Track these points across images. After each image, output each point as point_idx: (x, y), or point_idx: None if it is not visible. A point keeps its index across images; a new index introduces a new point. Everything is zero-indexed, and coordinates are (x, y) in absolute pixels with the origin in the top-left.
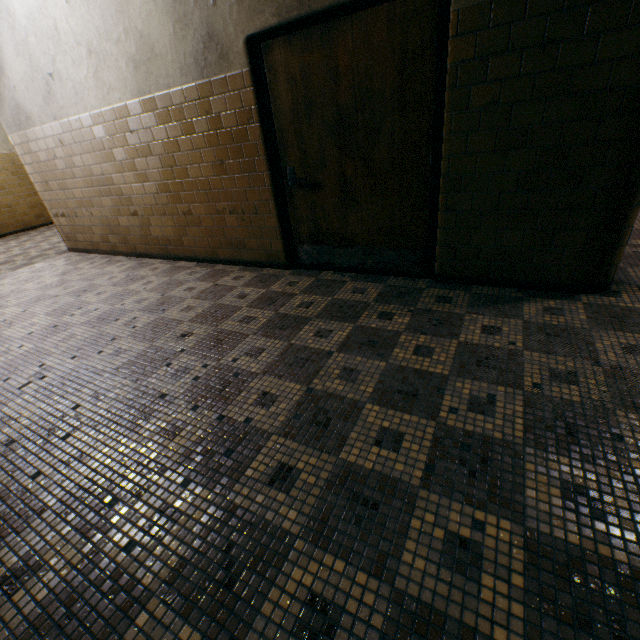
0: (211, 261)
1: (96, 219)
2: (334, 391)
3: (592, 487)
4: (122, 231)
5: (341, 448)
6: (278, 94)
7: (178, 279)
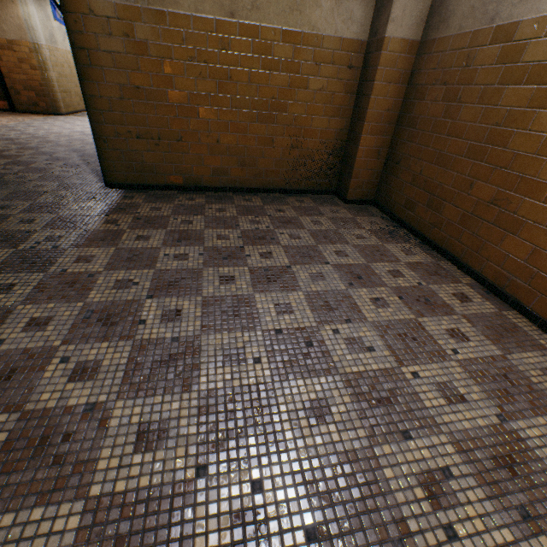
0: None
1: None
2: (23, 157)
3: None
4: None
5: None
6: None
7: None
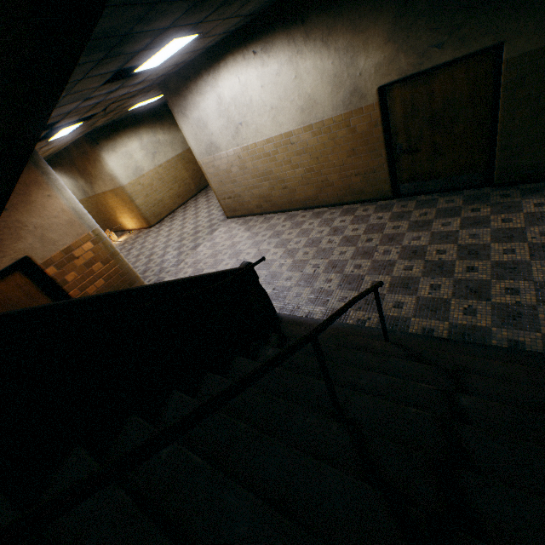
0: (337, 205)
1: (254, 196)
2: (471, 243)
3: None
4: (273, 199)
5: (489, 258)
6: (394, 110)
7: (327, 218)
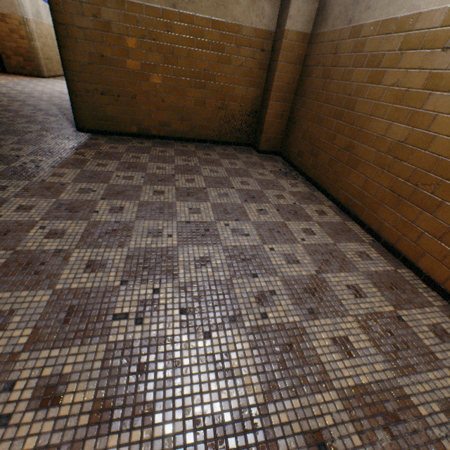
0: None
1: None
2: (13, 107)
3: None
4: None
5: None
6: None
7: None
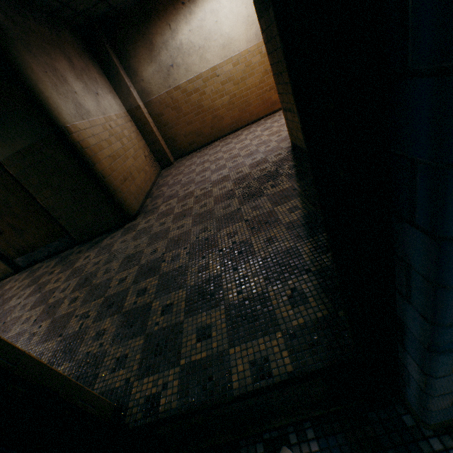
0: None
1: None
2: (15, 316)
3: (79, 295)
4: None
5: (8, 334)
6: None
7: None
